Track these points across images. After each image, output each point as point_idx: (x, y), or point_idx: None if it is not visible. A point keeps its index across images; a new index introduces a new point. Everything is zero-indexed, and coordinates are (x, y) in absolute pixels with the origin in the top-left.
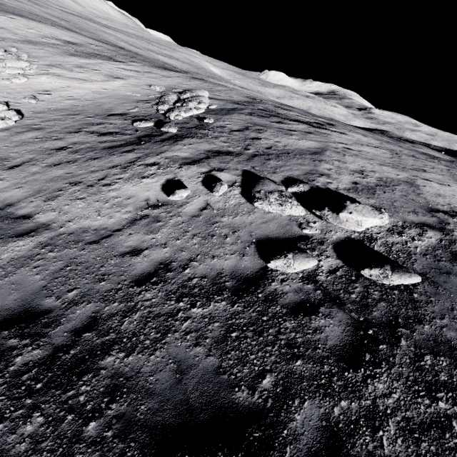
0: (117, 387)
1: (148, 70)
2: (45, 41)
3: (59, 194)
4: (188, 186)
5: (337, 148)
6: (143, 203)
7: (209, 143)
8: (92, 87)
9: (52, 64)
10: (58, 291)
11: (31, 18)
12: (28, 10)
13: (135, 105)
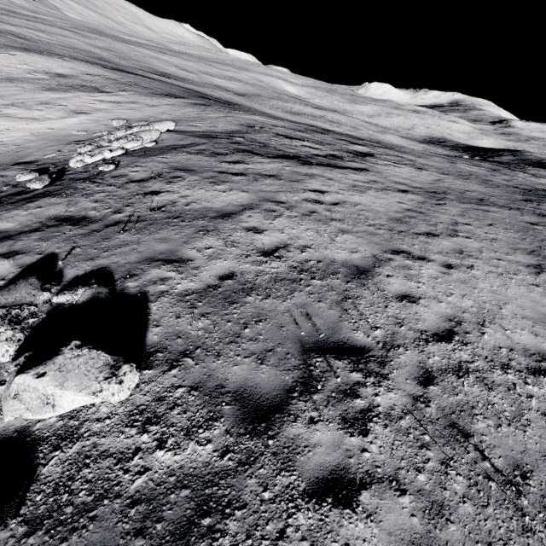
0: None
1: (135, 99)
2: (28, 77)
3: None
4: None
5: (283, 202)
6: None
7: (69, 205)
8: (37, 127)
9: (13, 103)
10: None
11: (54, 52)
12: (66, 44)
13: (60, 148)
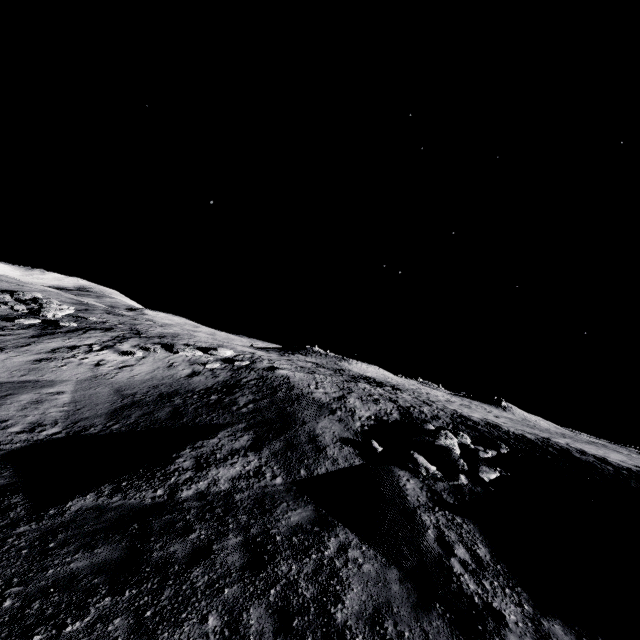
0: (192, 392)
1: None
2: None
3: (35, 367)
4: (134, 352)
5: (187, 333)
6: (115, 362)
7: (112, 332)
8: None
9: None
10: (128, 389)
11: None
12: None
13: None
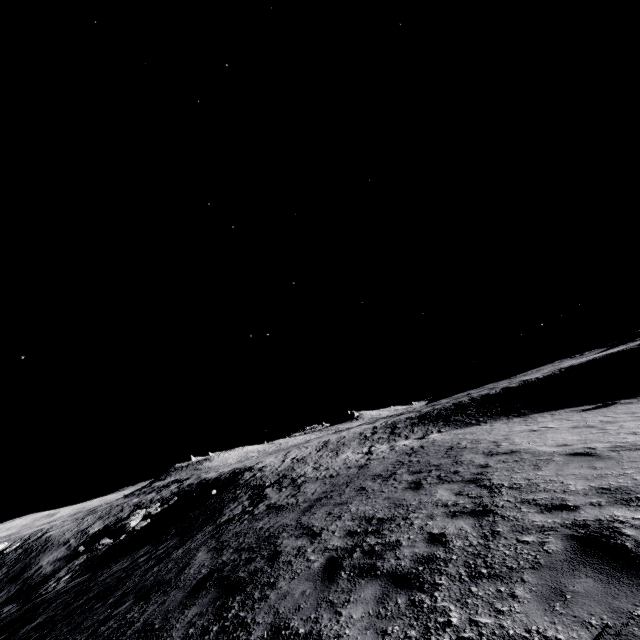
0: None
1: None
2: None
3: None
4: None
5: None
6: None
7: None
8: None
9: None
10: None
11: None
12: None
13: None
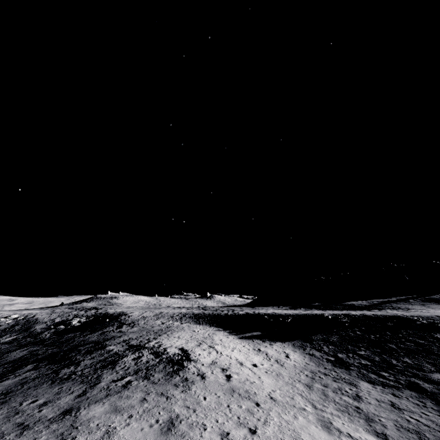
0: None
1: None
2: None
3: None
4: None
5: None
6: None
7: None
8: None
9: None
10: None
11: None
12: None
13: None
